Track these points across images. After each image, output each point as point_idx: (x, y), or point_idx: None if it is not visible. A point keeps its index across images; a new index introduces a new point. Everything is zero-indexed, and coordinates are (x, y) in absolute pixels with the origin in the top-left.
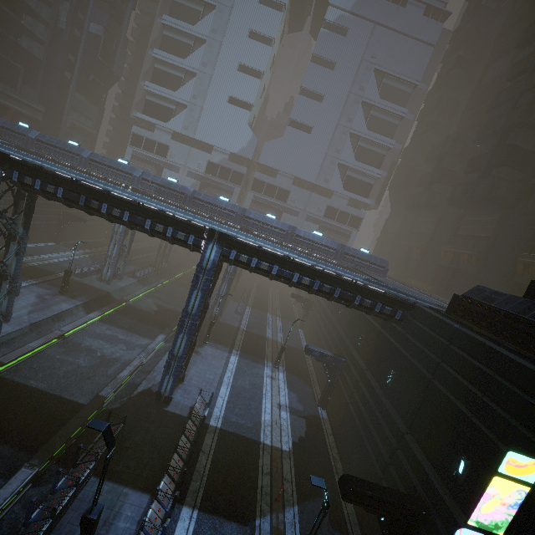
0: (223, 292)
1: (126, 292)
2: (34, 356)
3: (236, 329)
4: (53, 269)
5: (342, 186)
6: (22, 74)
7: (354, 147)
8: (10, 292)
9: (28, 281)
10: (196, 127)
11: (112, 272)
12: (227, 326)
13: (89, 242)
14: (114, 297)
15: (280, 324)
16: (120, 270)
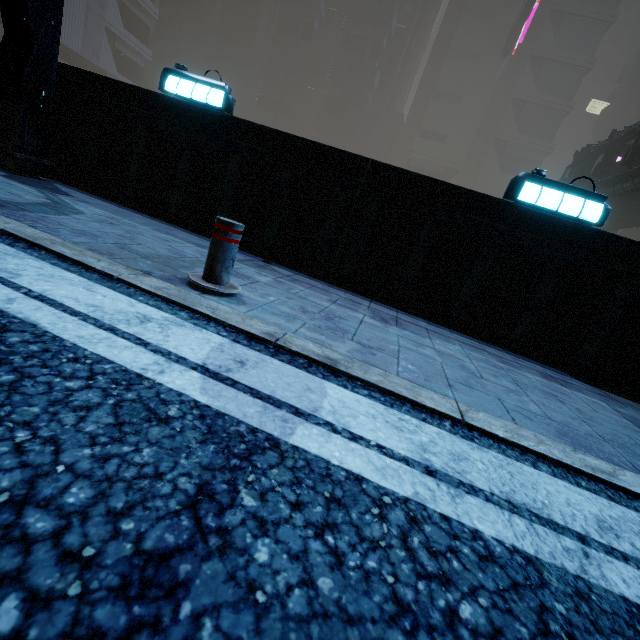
0: None
1: None
2: None
3: None
4: None
5: (115, 67)
6: None
7: (118, 4)
8: None
9: None
10: None
11: None
12: None
13: None
14: None
15: None
16: None
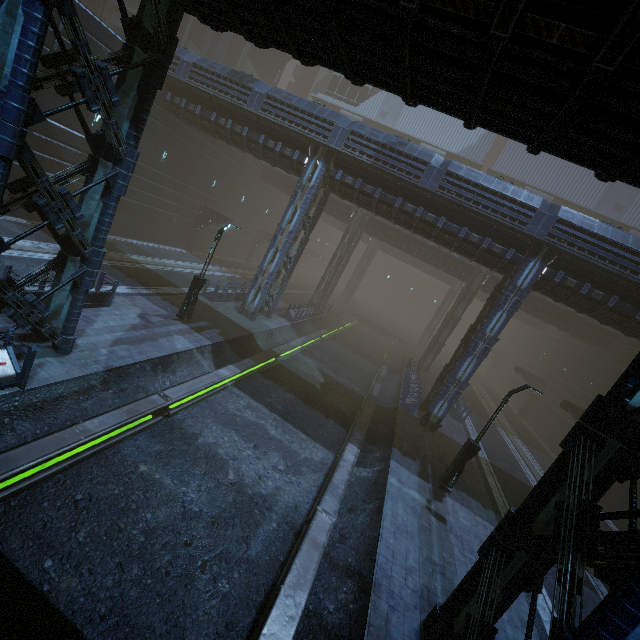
0: (463, 376)
1: (275, 338)
2: (90, 456)
3: (474, 457)
4: (176, 280)
5: None
6: (190, 24)
7: None
8: (77, 286)
9: (135, 287)
10: (398, 113)
11: (262, 300)
12: (455, 445)
13: (226, 260)
14: (259, 343)
15: (531, 457)
16: (273, 300)
